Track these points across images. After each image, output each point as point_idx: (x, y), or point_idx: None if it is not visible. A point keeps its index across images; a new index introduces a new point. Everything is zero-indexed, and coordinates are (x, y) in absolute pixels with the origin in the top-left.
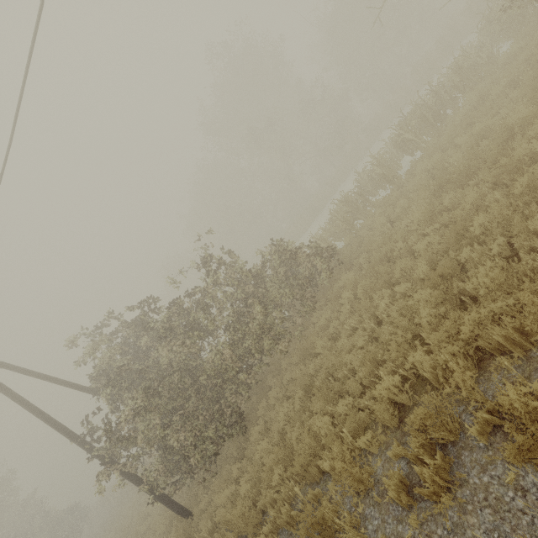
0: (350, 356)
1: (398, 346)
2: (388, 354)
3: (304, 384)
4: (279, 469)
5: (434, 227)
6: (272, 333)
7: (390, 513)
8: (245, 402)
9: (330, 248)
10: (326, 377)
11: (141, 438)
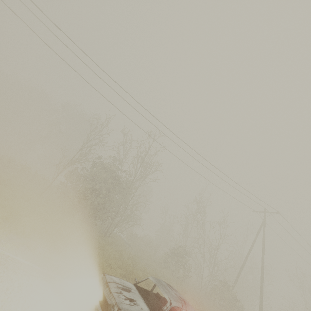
0: None
1: None
2: None
3: None
4: None
5: None
6: None
7: None
8: None
9: None
10: None
11: None
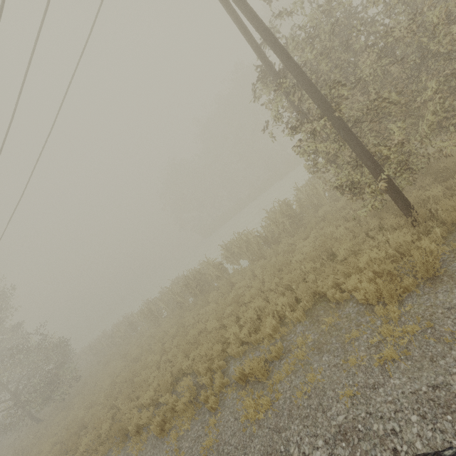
0: None
1: None
2: None
3: None
4: None
5: None
6: None
7: None
8: None
9: None
10: None
11: None
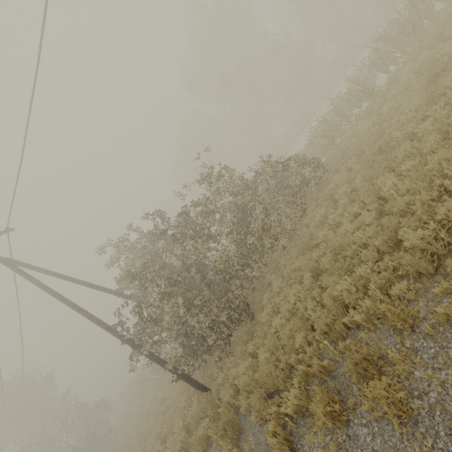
0: (358, 234)
1: (421, 206)
2: (405, 220)
3: (309, 269)
4: (299, 334)
5: (438, 106)
6: (271, 233)
7: (449, 339)
8: (249, 295)
9: (316, 160)
10: (332, 258)
11: (166, 321)
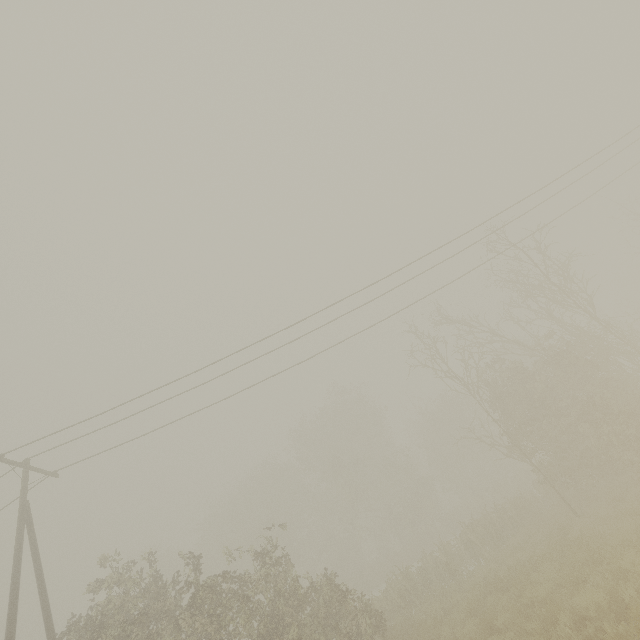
0: None
1: None
2: None
3: None
4: None
5: (476, 620)
6: None
7: None
8: None
9: (379, 615)
10: None
11: None
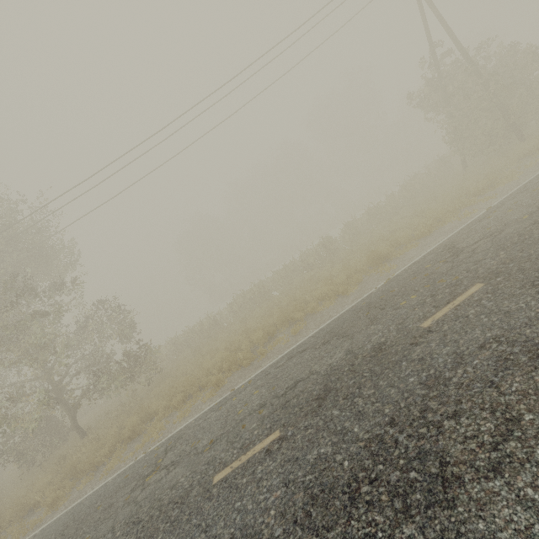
0: None
1: None
2: None
3: None
4: None
5: None
6: None
7: None
8: None
9: None
10: None
11: None
